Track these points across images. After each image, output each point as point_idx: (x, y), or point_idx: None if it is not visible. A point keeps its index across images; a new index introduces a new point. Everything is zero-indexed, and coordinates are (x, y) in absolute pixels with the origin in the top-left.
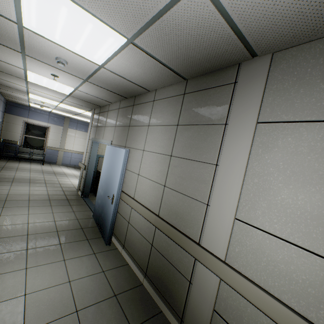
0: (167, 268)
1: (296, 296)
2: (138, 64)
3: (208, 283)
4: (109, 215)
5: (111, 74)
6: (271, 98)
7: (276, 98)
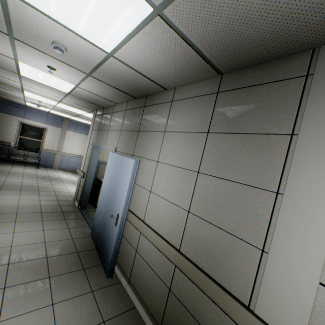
0: None
1: None
2: (161, 51)
3: None
4: (111, 239)
5: (122, 65)
6: None
7: None
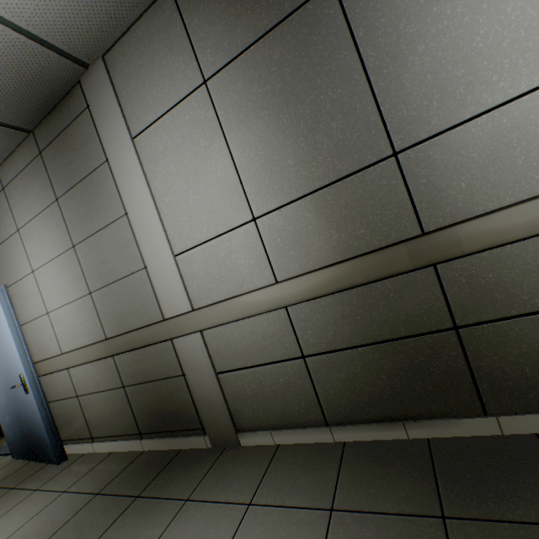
0: (156, 391)
1: (250, 278)
2: None
3: (196, 351)
4: (34, 416)
5: None
6: (129, 106)
7: (133, 104)
